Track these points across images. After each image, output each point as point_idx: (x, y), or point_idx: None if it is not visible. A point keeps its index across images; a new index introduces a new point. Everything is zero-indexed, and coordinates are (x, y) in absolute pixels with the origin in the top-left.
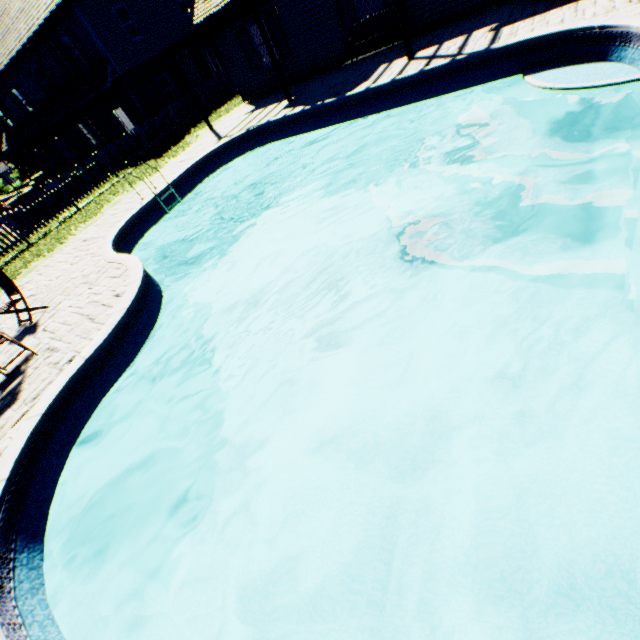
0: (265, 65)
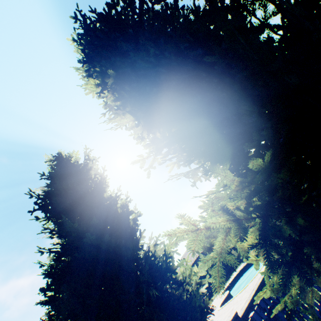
0: None
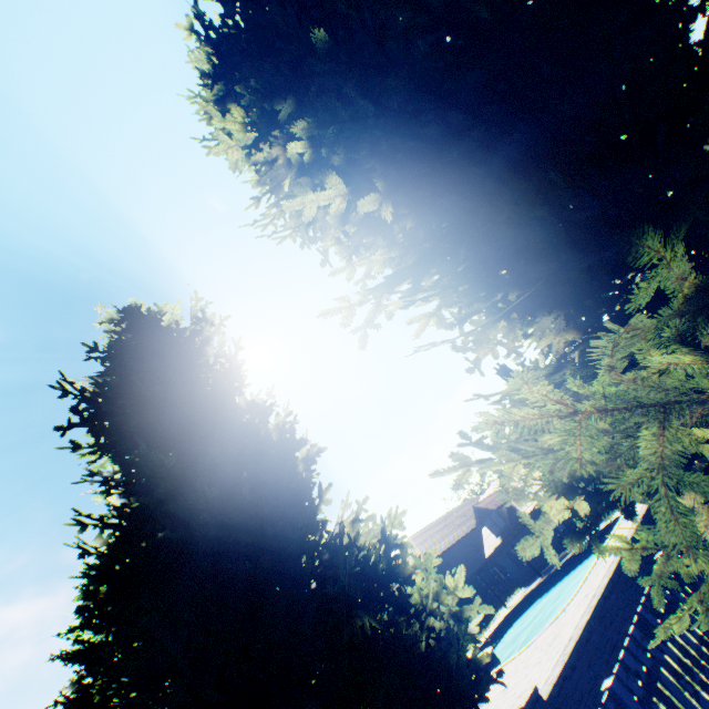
0: (525, 564)
